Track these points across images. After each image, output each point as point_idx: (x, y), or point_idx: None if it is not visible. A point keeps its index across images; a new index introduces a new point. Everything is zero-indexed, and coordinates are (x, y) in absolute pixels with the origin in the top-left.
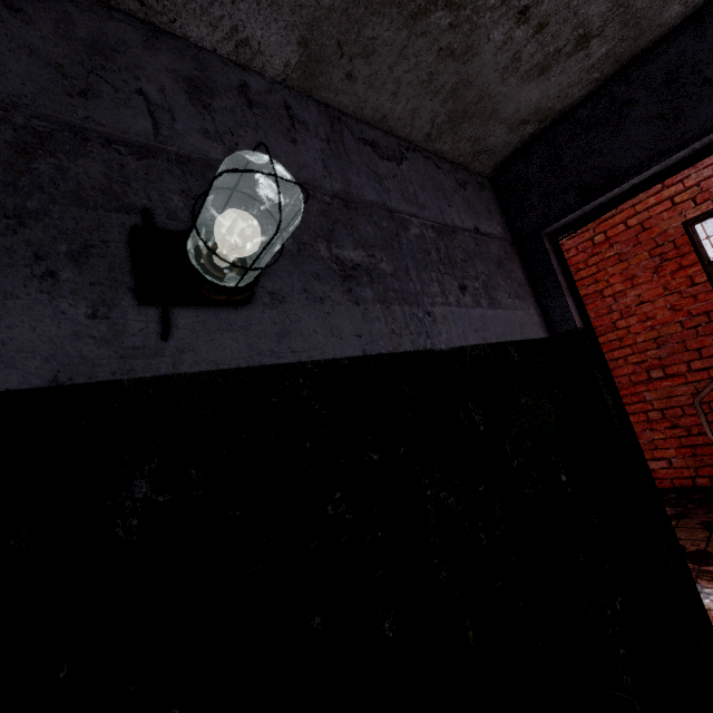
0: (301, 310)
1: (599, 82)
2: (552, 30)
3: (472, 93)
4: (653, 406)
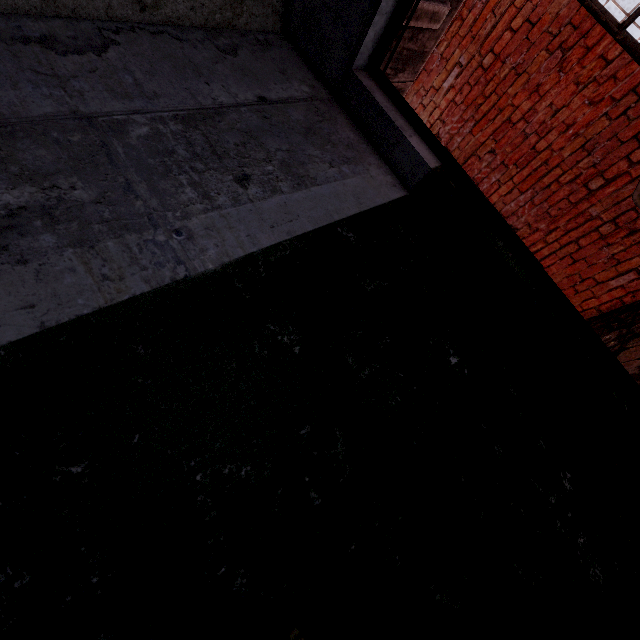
0: None
1: None
2: None
3: None
4: (602, 219)
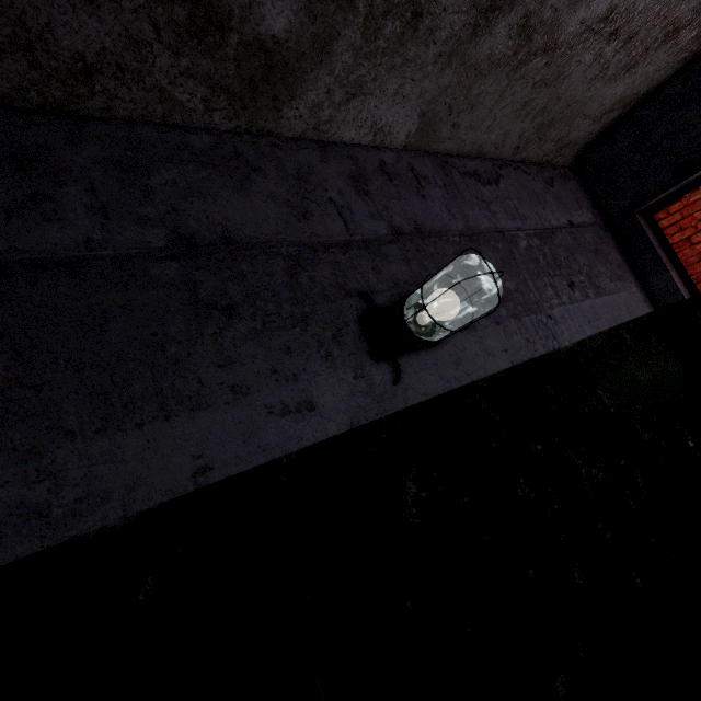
0: (463, 340)
1: (688, 59)
2: (640, 36)
3: (560, 105)
4: None
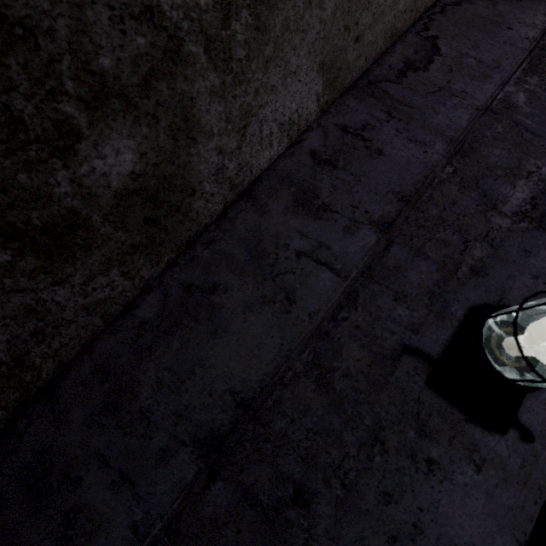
0: None
1: None
2: None
3: None
4: None
